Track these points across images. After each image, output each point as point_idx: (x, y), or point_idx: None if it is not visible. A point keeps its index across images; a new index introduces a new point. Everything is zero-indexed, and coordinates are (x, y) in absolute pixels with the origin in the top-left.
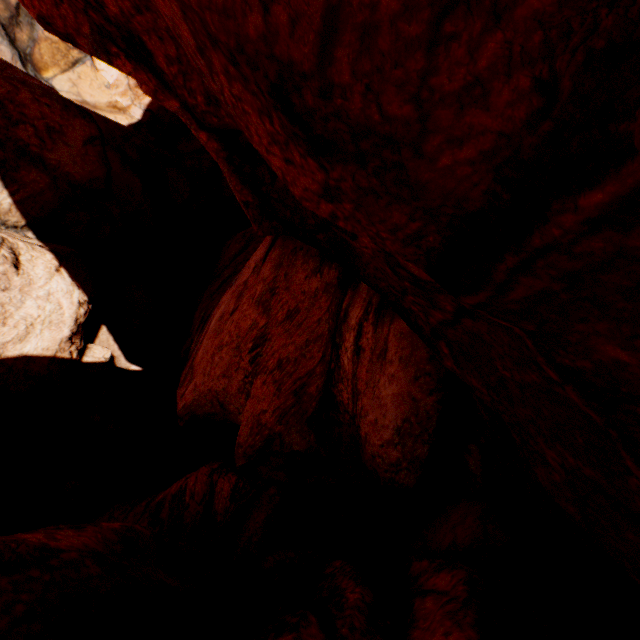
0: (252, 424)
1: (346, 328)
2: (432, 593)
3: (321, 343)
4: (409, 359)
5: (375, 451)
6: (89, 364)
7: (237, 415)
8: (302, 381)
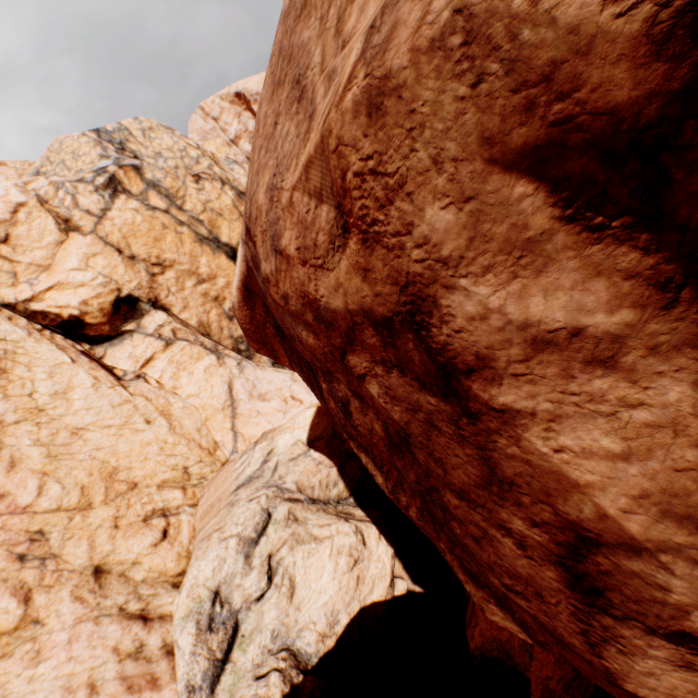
0: (541, 686)
1: None
2: None
3: None
4: None
5: None
6: (397, 597)
7: (523, 668)
8: None
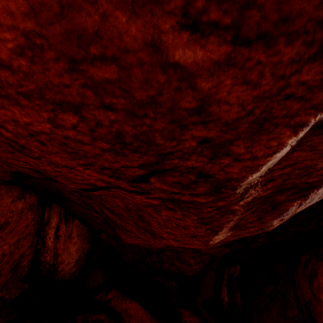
0: None
1: (49, 227)
2: (112, 299)
3: (30, 237)
4: (81, 234)
5: (66, 272)
6: None
7: None
8: (17, 261)
